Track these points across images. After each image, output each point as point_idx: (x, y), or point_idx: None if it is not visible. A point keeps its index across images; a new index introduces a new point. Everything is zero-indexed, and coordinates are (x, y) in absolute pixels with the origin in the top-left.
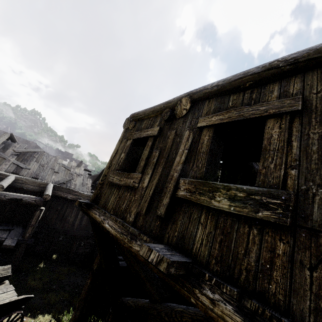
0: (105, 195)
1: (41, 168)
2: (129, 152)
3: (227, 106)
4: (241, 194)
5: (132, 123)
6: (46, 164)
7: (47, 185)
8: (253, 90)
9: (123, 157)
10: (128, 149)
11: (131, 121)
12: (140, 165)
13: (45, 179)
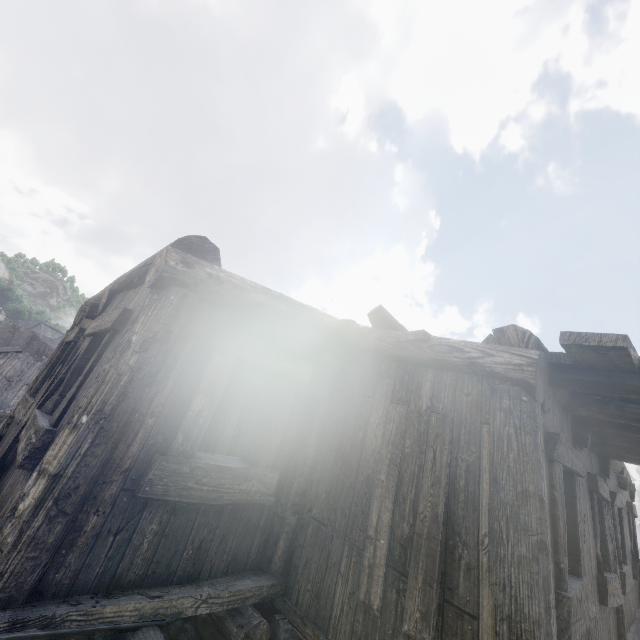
0: (5, 437)
1: (5, 385)
2: (55, 364)
3: (119, 307)
4: (32, 432)
5: (80, 315)
6: (17, 377)
7: (4, 419)
8: (137, 289)
9: (44, 373)
10: (54, 359)
11: (81, 311)
12: (43, 387)
13: (9, 407)
